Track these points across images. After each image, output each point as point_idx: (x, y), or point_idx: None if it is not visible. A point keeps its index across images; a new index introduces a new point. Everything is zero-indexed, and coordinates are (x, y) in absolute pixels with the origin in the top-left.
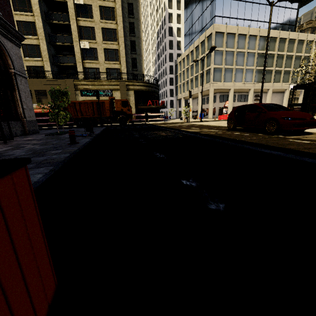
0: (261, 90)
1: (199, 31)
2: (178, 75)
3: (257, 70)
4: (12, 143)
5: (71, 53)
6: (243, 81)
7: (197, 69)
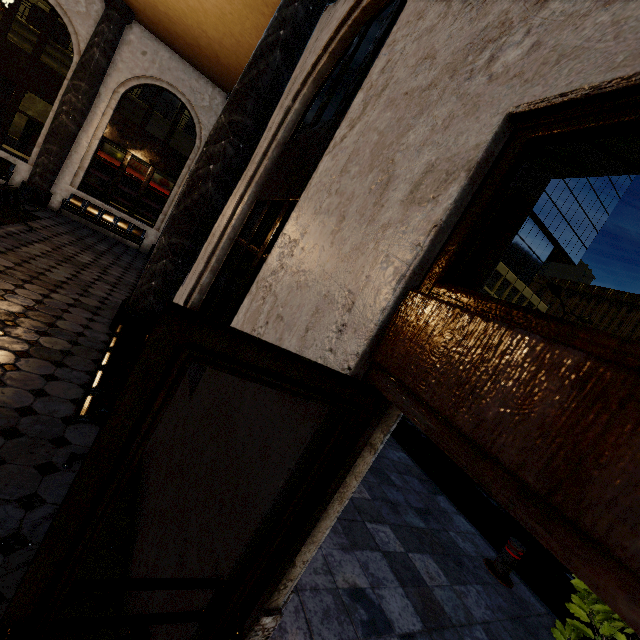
0: None
1: None
2: None
3: None
4: None
5: None
6: None
7: None
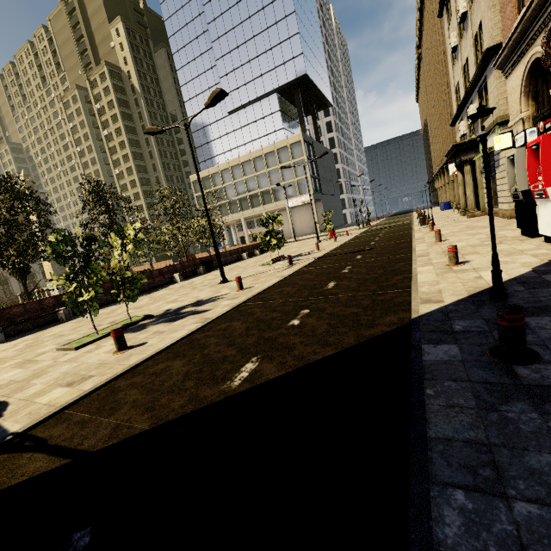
0: None
1: None
2: None
3: (241, 198)
4: None
5: None
6: (229, 214)
7: None
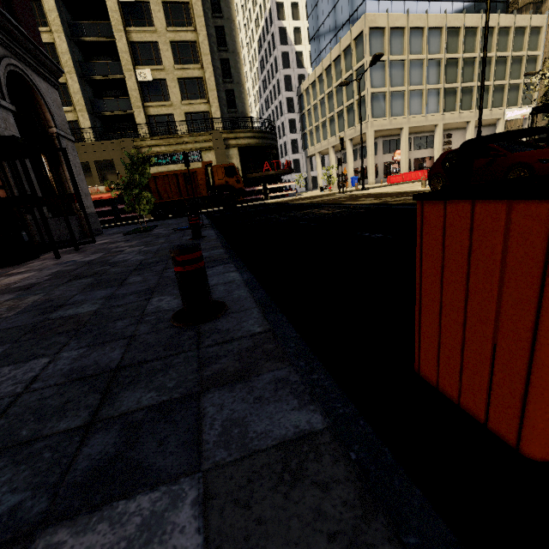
0: (479, 121)
1: (338, 30)
2: (306, 114)
3: (446, 90)
4: (90, 250)
5: (121, 92)
6: (424, 112)
7: (341, 100)
